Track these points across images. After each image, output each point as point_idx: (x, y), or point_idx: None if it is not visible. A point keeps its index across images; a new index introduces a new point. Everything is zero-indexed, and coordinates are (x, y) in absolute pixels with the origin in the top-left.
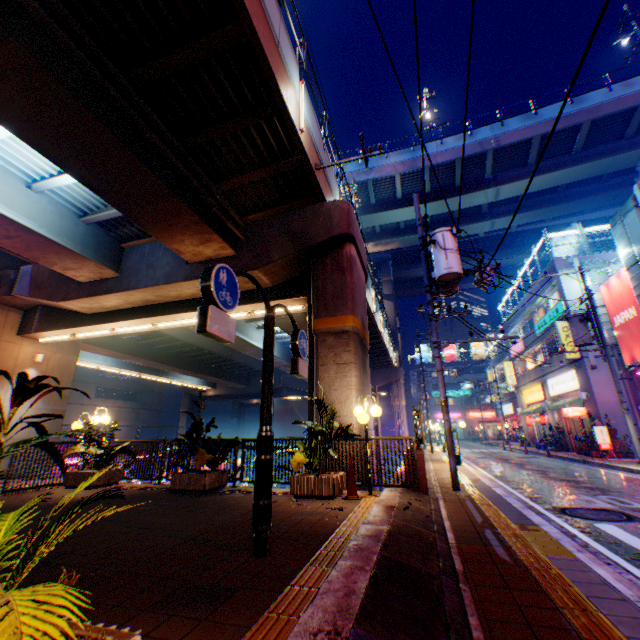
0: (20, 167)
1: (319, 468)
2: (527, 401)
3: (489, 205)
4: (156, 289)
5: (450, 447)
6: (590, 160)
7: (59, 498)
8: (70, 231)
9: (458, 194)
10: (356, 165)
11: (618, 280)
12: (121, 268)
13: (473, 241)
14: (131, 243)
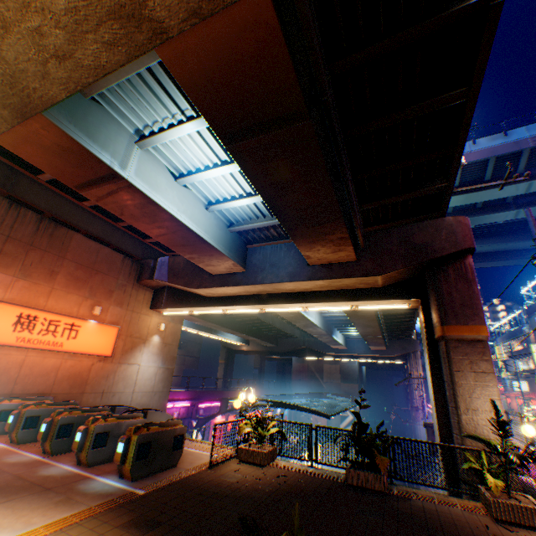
0: (206, 194)
1: (507, 490)
2: None
3: (514, 196)
4: (278, 284)
5: None
6: None
7: (262, 482)
8: (223, 239)
9: (487, 187)
10: None
11: None
12: (246, 264)
13: (487, 226)
14: (255, 245)
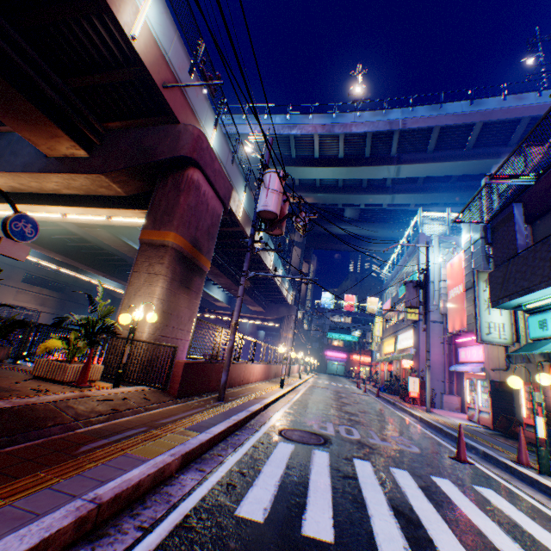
0: None
1: (74, 357)
2: (385, 351)
3: (393, 181)
4: (15, 176)
5: (227, 363)
6: (477, 158)
7: None
8: None
9: (366, 165)
10: (283, 119)
11: (458, 260)
12: None
13: (379, 211)
14: (2, 128)
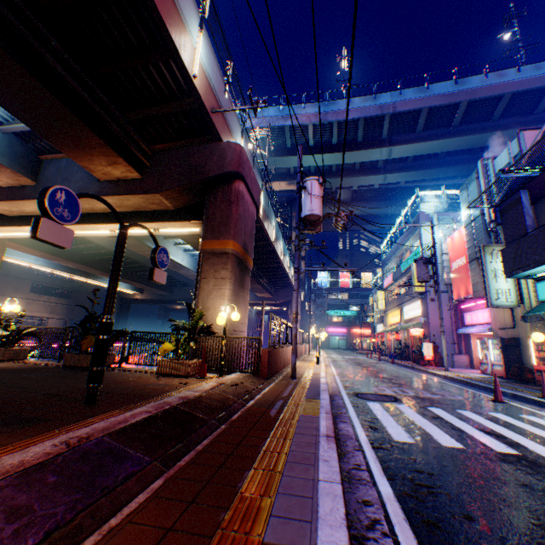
0: None
1: (183, 355)
2: (390, 322)
3: (384, 162)
4: None
5: (294, 348)
6: (464, 135)
7: None
8: None
9: (359, 149)
10: (277, 111)
11: (459, 235)
12: (39, 178)
13: (371, 191)
14: (49, 156)
